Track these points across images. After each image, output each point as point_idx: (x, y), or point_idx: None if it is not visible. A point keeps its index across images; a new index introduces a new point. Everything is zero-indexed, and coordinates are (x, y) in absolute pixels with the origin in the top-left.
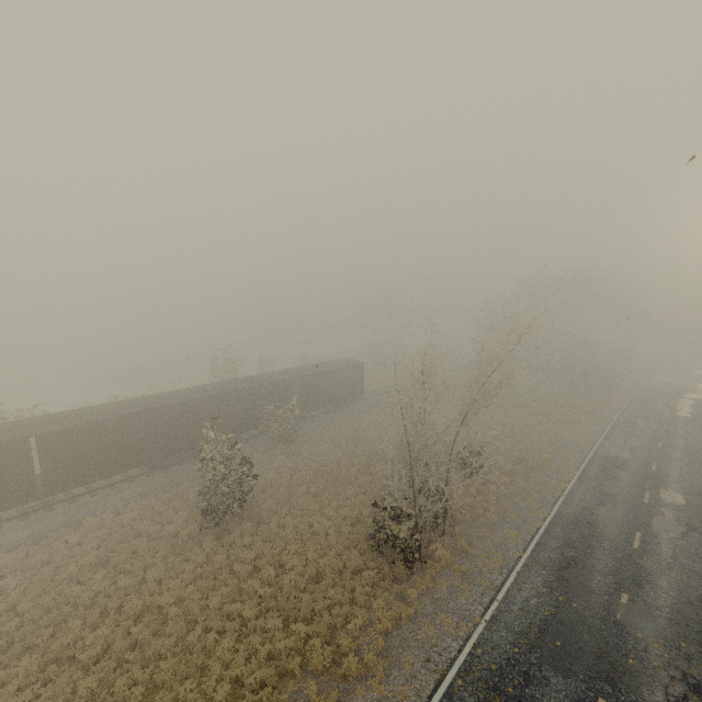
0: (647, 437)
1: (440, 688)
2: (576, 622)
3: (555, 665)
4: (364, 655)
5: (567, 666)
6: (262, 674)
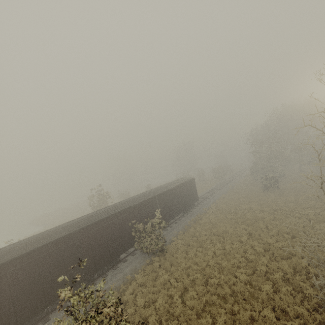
0: None
1: None
2: None
3: None
4: None
5: None
6: None
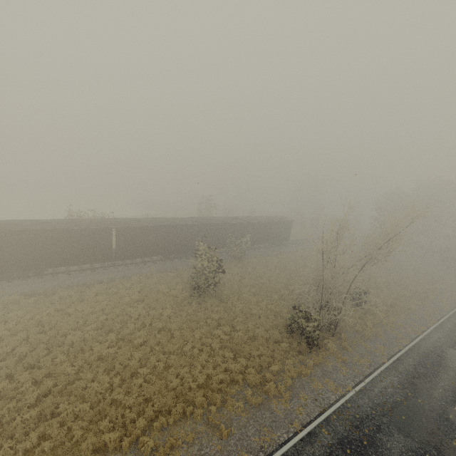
0: None
1: (322, 415)
2: (418, 410)
3: (399, 428)
4: (279, 385)
5: (407, 431)
6: (222, 376)
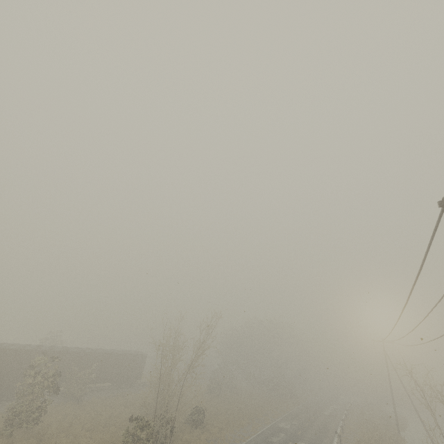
0: (302, 420)
1: None
2: None
3: None
4: None
5: None
6: None
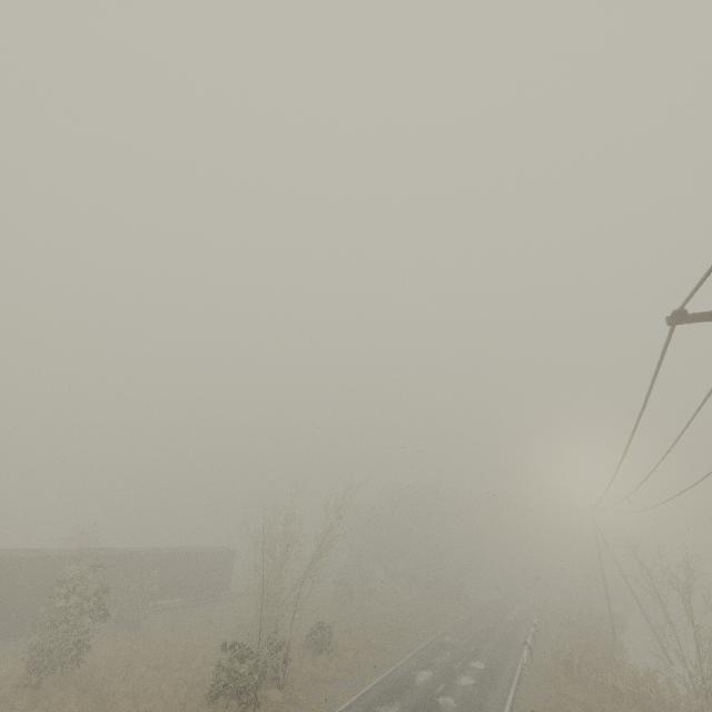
0: (476, 630)
1: None
2: None
3: None
4: None
5: None
6: None
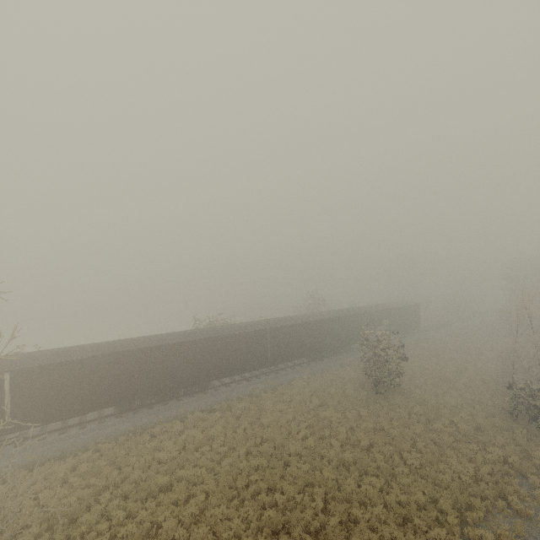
0: None
1: None
2: None
3: None
4: None
5: None
6: (490, 467)
